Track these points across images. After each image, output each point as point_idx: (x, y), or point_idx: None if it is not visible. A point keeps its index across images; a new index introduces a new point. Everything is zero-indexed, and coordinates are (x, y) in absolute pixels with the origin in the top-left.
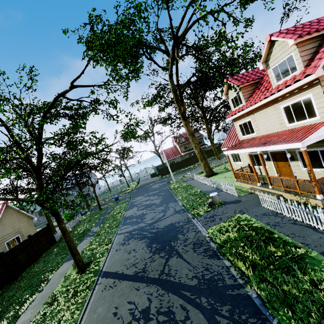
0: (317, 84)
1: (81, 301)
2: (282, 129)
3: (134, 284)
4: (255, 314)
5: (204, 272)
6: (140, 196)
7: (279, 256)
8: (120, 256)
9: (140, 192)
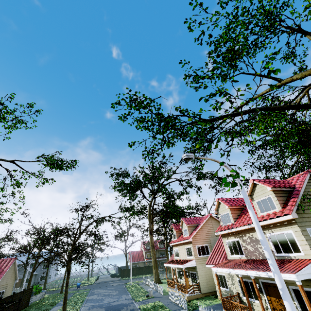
0: (191, 243)
1: None
2: (186, 258)
3: None
4: None
5: None
6: (100, 289)
7: None
8: None
9: (100, 286)
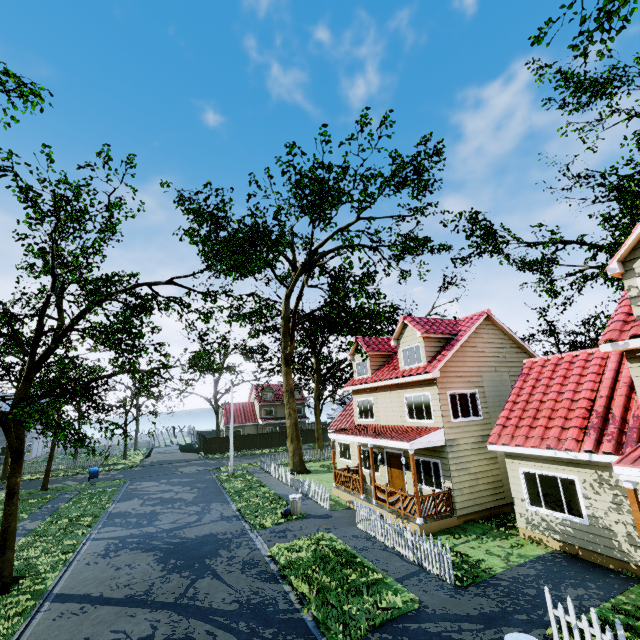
0: (435, 384)
1: (6, 631)
2: (402, 424)
3: (127, 610)
4: (304, 634)
5: (251, 596)
6: (152, 481)
7: (353, 580)
8: (97, 572)
9: (153, 473)
